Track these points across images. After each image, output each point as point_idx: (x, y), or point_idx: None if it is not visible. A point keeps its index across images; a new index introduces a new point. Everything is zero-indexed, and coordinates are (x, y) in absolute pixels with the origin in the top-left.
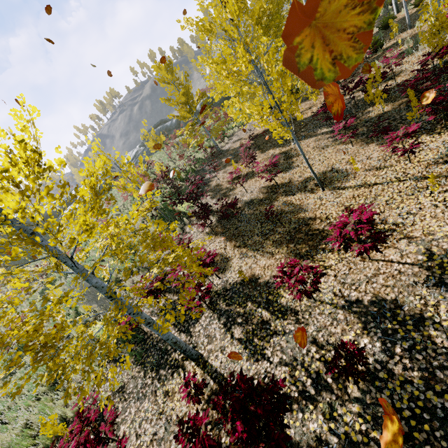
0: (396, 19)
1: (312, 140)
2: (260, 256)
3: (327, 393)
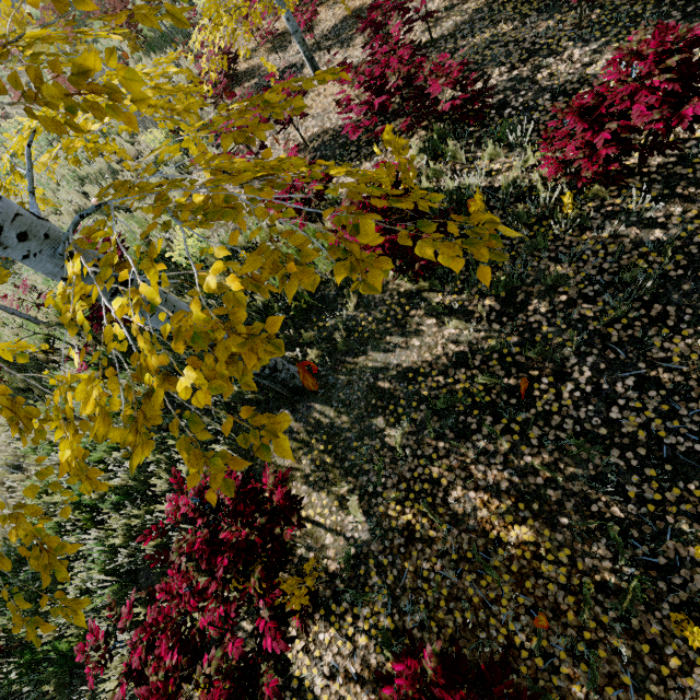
0: None
1: None
2: None
3: (455, 8)
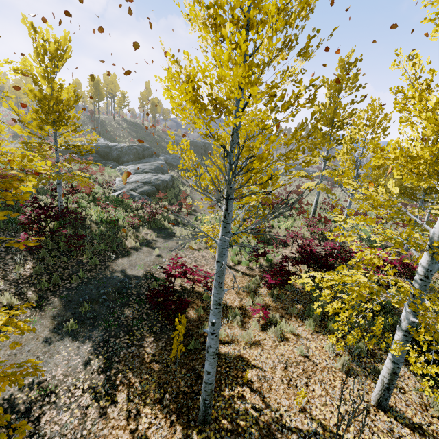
0: None
1: None
2: None
3: None
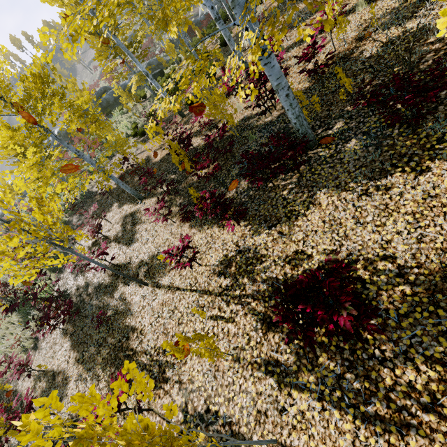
0: (233, 34)
1: (153, 201)
2: (90, 382)
3: None
